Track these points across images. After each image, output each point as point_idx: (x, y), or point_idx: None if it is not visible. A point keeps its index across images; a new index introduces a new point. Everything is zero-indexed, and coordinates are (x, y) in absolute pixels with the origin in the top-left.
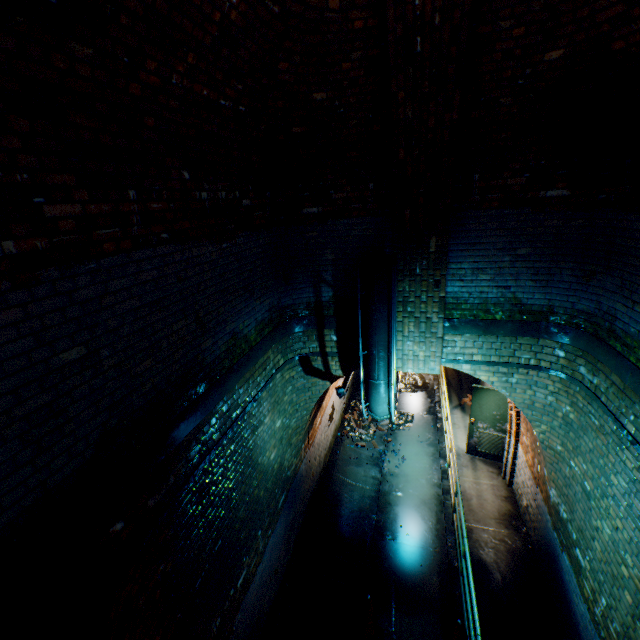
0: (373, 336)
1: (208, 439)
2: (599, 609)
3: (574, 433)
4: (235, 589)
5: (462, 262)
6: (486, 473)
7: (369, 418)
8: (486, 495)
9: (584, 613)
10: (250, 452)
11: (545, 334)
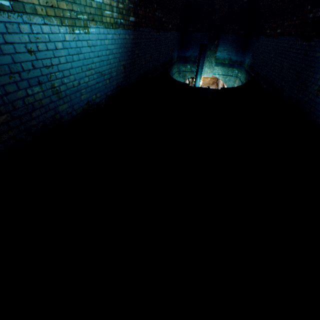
0: (199, 64)
1: (170, 74)
2: None
3: None
4: None
5: (221, 48)
6: None
7: None
8: None
9: None
10: None
11: (234, 67)
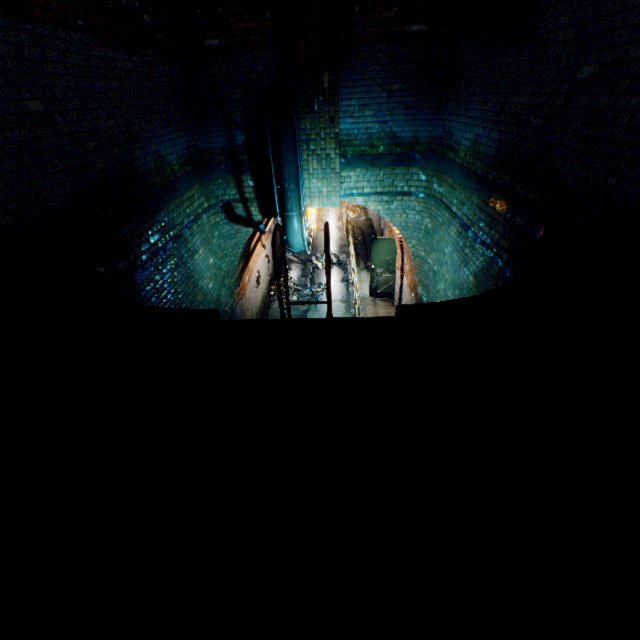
0: (283, 170)
1: (155, 241)
2: None
3: (430, 237)
4: None
5: (351, 99)
6: (383, 307)
7: (293, 289)
8: None
9: None
10: (191, 272)
11: (413, 163)
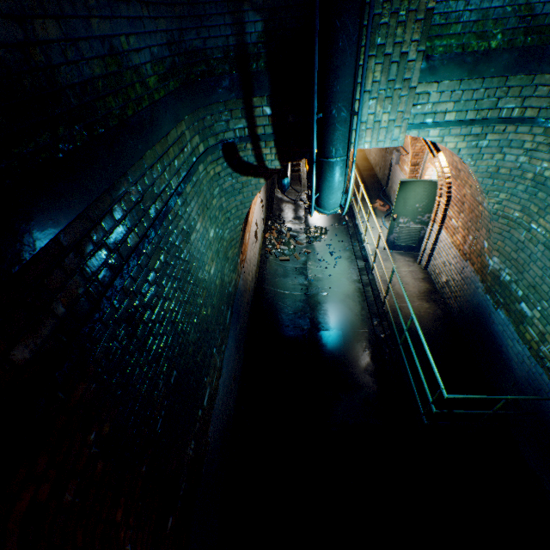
0: (334, 83)
1: (117, 241)
2: (548, 347)
3: (547, 192)
4: (202, 409)
5: None
6: (404, 263)
7: (288, 235)
8: (407, 280)
9: (522, 352)
10: (187, 265)
11: (548, 65)
